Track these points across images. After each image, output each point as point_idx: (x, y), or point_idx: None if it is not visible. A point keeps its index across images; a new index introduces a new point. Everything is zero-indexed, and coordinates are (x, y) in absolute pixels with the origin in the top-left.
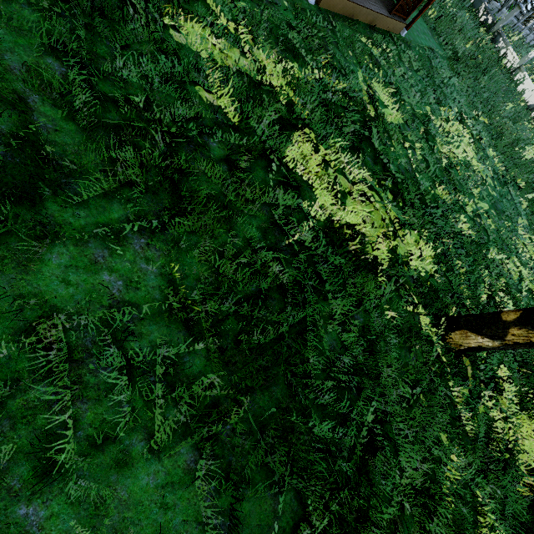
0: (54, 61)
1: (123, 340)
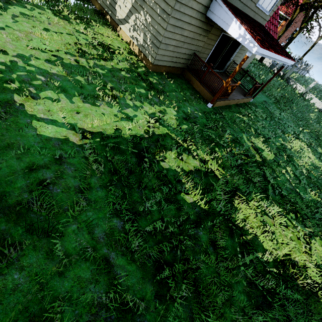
0: (116, 219)
1: None
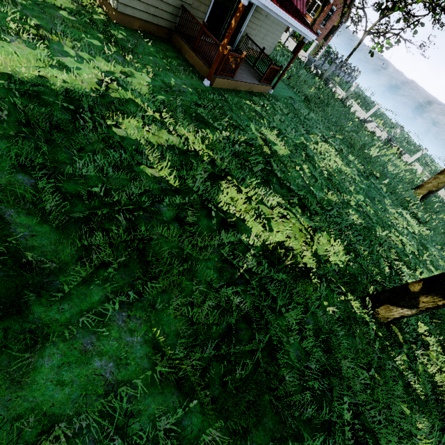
0: (24, 176)
1: (125, 427)
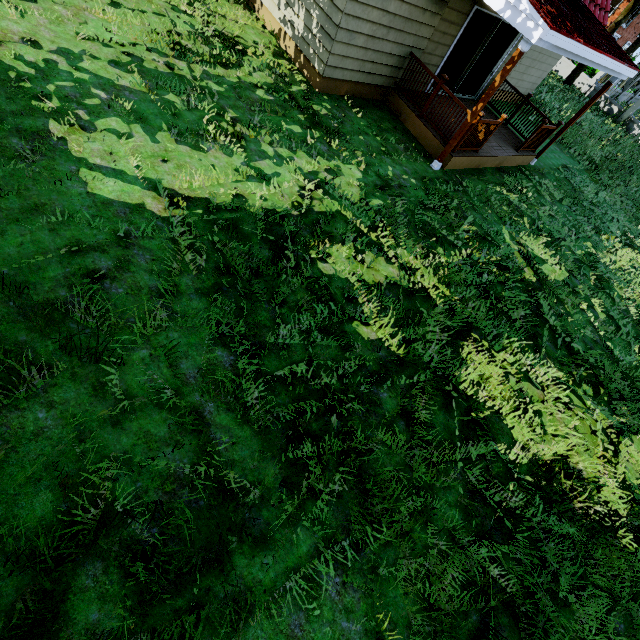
0: (223, 350)
1: None
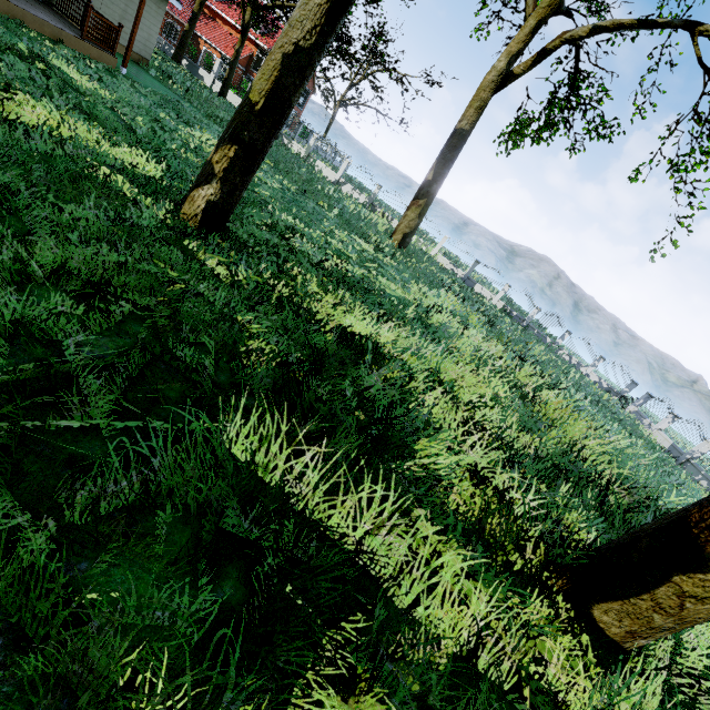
0: None
1: None
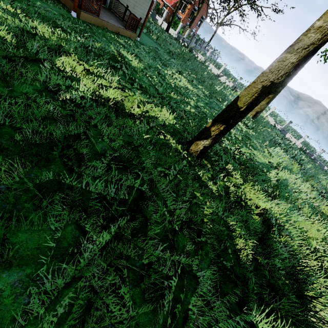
0: None
1: None
